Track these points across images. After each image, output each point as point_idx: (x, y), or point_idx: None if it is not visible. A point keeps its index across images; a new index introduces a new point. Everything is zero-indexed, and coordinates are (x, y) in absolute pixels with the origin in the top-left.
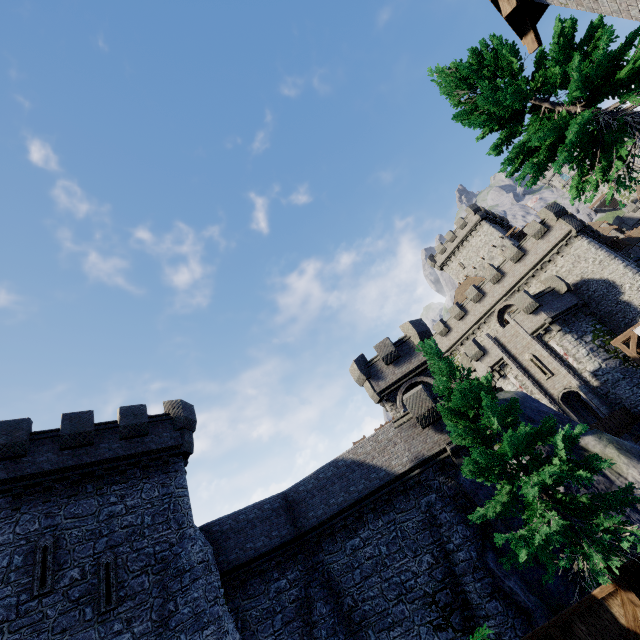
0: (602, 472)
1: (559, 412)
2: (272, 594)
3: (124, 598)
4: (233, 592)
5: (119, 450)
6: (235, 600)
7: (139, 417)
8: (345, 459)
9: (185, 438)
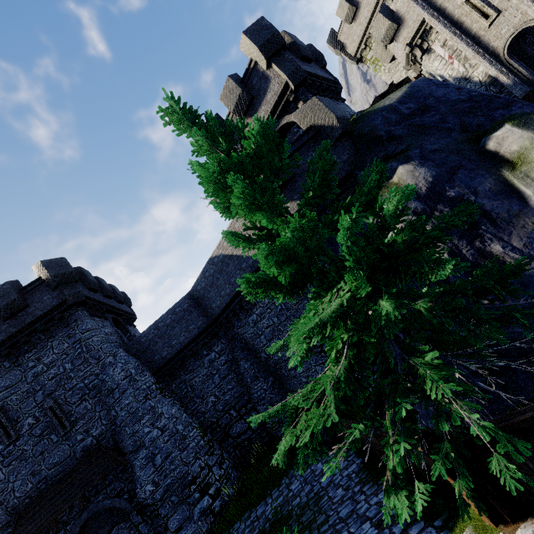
0: (512, 190)
1: (477, 91)
2: (207, 365)
3: (76, 420)
4: (177, 373)
5: (10, 329)
6: (181, 377)
7: (7, 297)
8: (217, 256)
9: (65, 294)
